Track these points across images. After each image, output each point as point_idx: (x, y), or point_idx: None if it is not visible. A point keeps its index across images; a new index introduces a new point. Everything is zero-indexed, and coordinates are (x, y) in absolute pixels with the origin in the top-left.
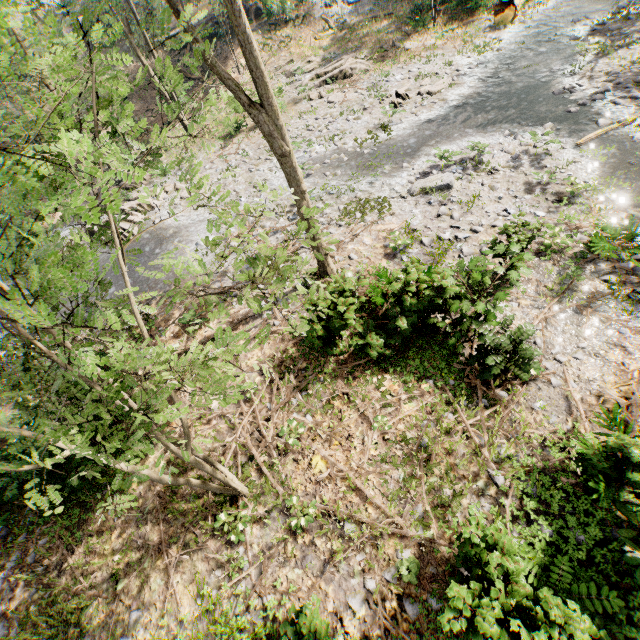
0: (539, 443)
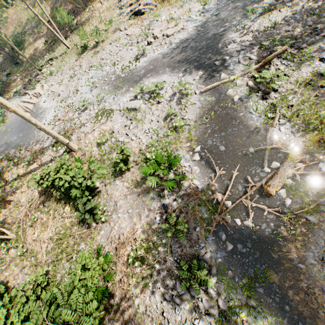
0: (93, 248)
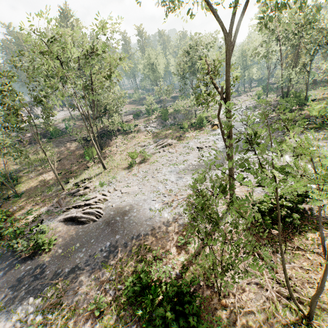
0: None
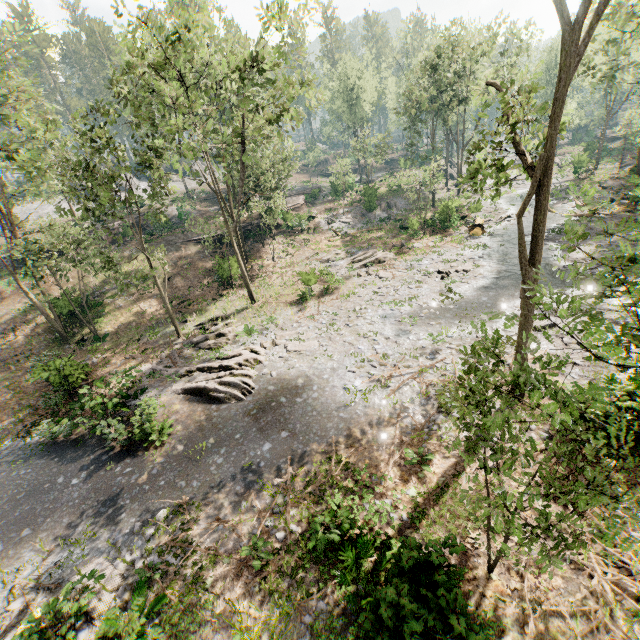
0: None
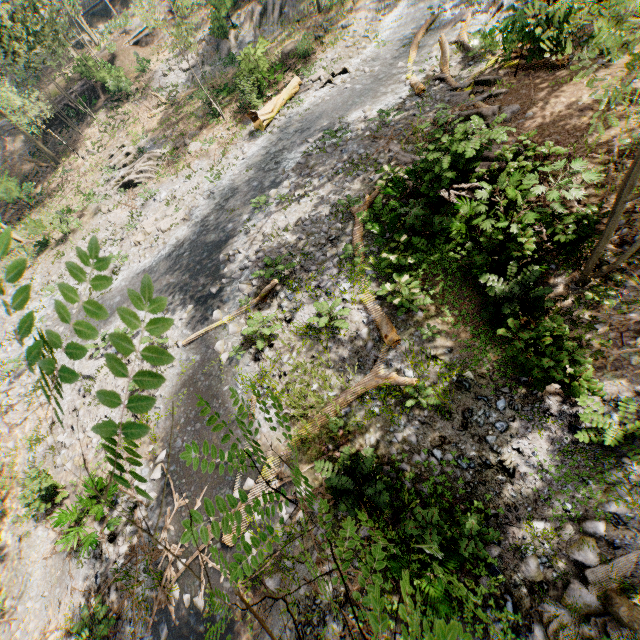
0: None
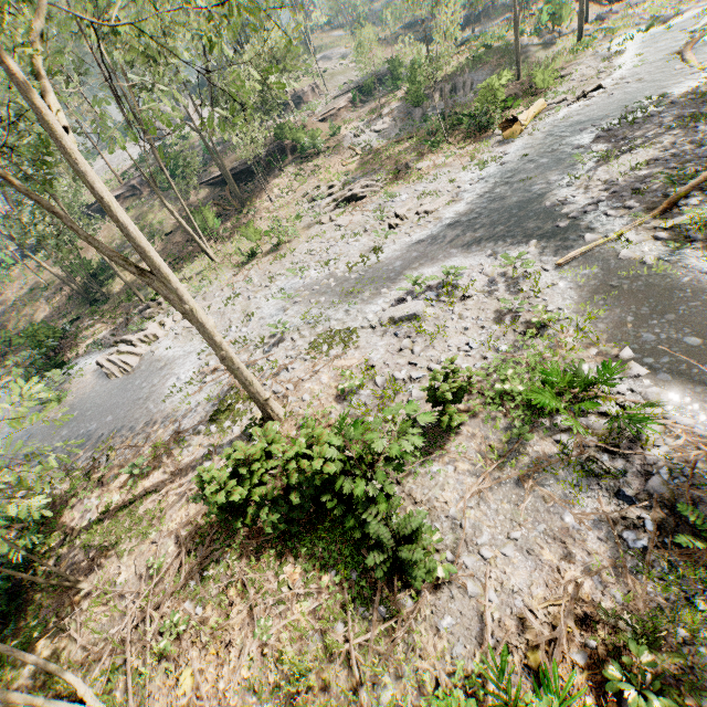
0: (433, 688)
